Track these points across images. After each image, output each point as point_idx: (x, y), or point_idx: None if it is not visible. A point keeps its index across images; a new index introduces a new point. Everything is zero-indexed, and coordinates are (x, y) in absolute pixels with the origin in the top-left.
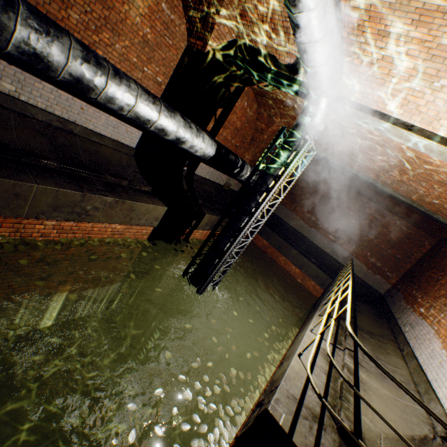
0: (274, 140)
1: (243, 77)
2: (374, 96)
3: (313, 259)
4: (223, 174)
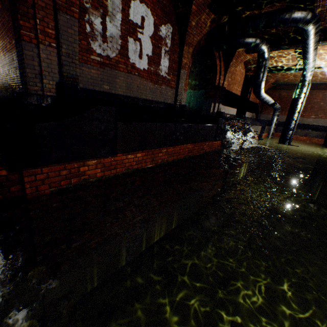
0: (296, 88)
1: None
2: (326, 64)
3: (309, 130)
4: (250, 112)
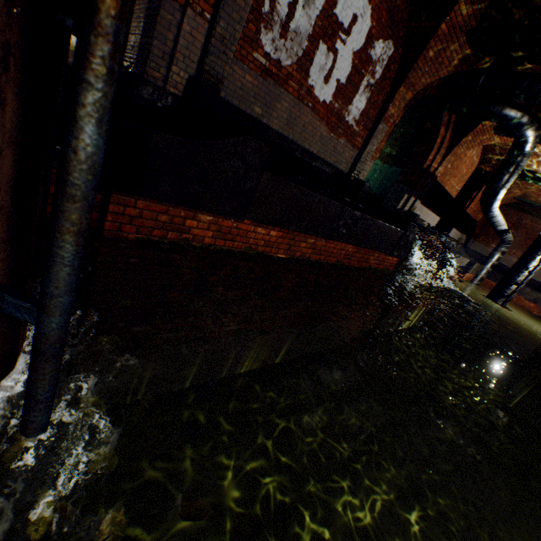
0: None
1: None
2: None
3: None
4: (460, 232)
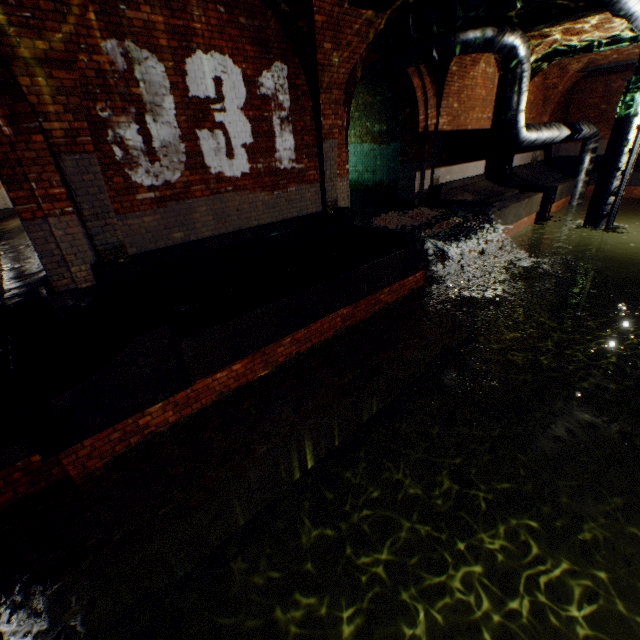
0: (624, 92)
1: (546, 63)
2: None
3: None
4: (528, 152)
